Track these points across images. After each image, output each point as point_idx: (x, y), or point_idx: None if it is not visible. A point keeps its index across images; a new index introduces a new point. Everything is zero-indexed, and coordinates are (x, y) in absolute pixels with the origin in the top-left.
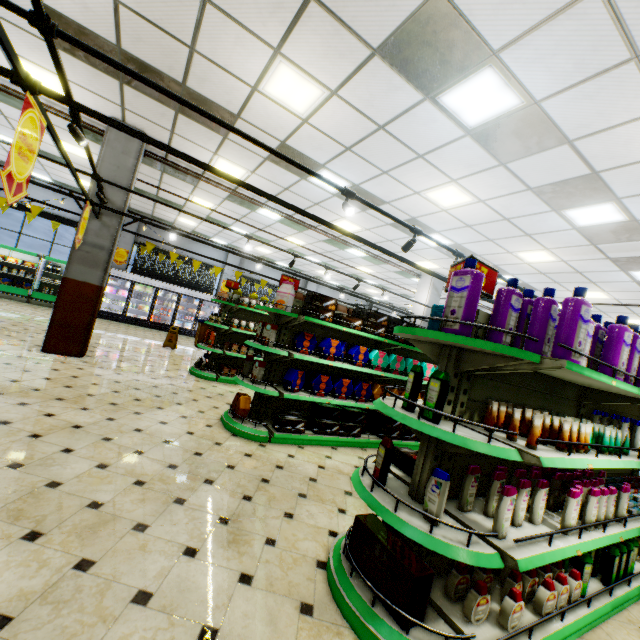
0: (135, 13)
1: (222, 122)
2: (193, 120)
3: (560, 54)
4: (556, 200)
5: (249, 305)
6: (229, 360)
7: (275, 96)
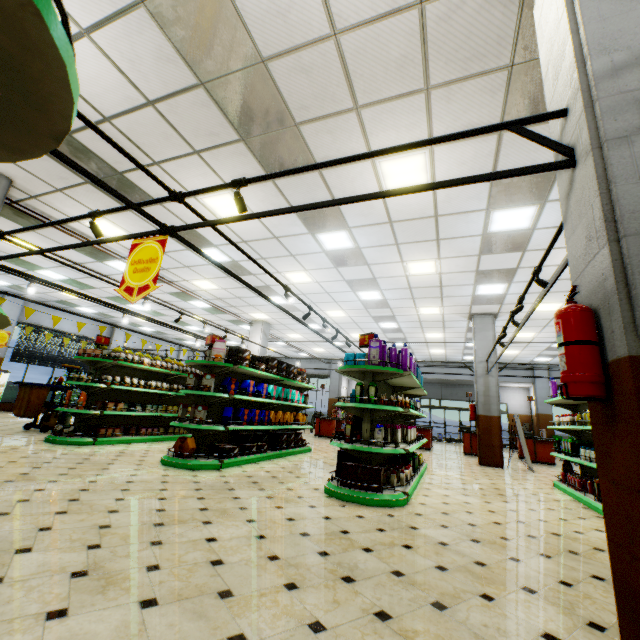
0: (119, 131)
1: (243, 251)
2: (102, 191)
3: (373, 236)
4: (355, 287)
5: (125, 360)
6: (97, 421)
7: (208, 204)
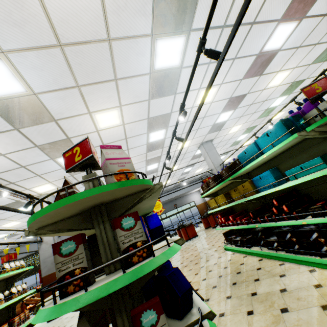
0: None
1: None
2: None
3: None
4: (152, 126)
5: None
6: None
7: None
